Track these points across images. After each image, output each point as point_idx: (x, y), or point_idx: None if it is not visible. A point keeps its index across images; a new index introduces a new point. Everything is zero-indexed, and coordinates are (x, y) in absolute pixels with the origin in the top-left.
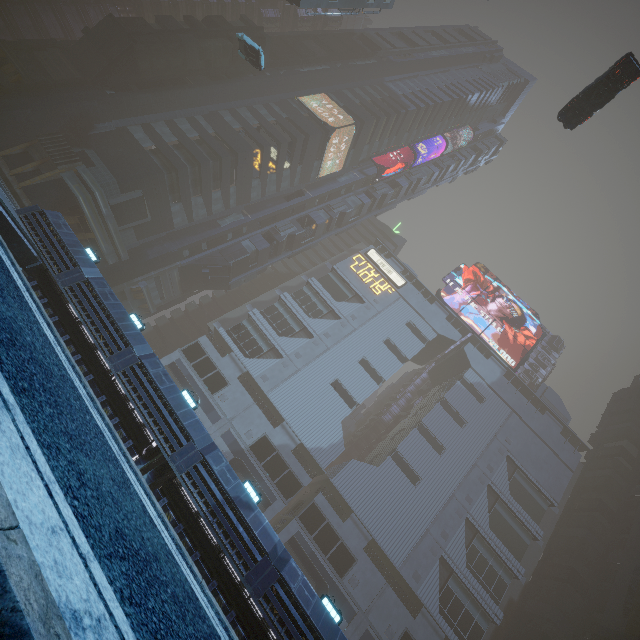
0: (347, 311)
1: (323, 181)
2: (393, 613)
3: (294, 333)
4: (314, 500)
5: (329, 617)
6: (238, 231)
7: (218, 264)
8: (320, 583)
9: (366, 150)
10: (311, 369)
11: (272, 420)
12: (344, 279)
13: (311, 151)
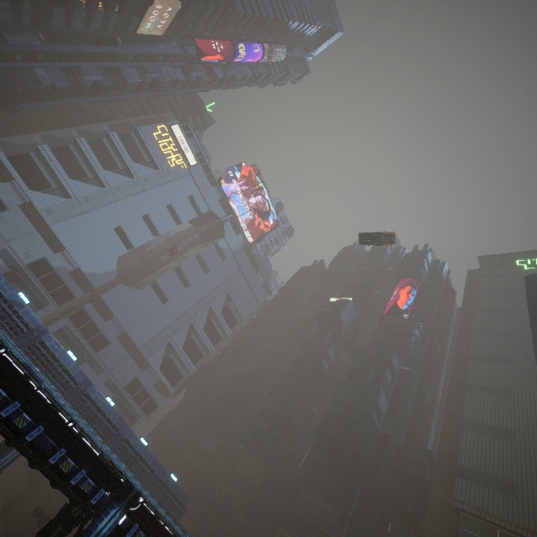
0: (141, 173)
1: (141, 39)
2: (130, 370)
3: (86, 179)
4: (84, 307)
5: (69, 357)
6: (31, 55)
7: (1, 84)
8: (80, 355)
9: (191, 27)
10: (98, 213)
11: (54, 247)
12: (145, 143)
13: (131, 6)
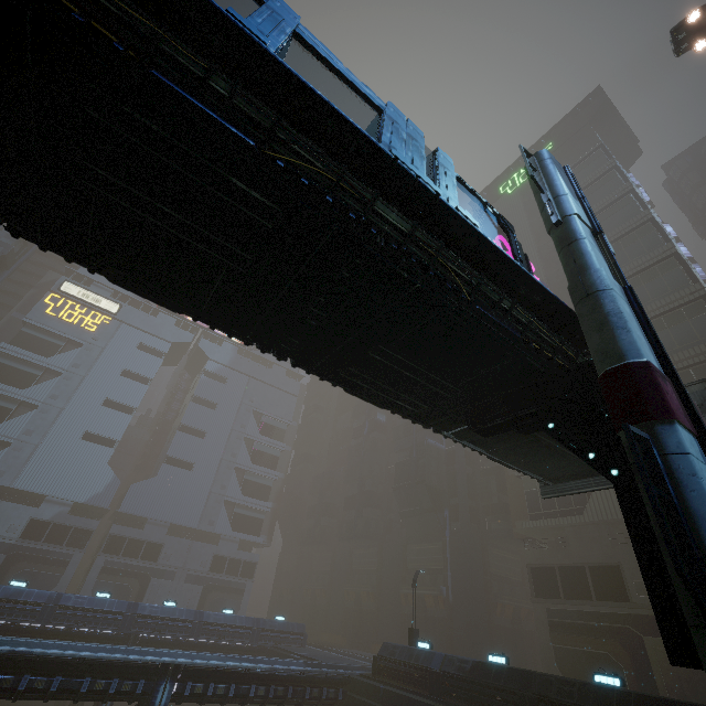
0: (66, 362)
1: None
2: (203, 553)
3: (11, 413)
4: (110, 533)
5: (99, 599)
6: None
7: None
8: (141, 576)
9: None
10: (52, 437)
11: (34, 501)
12: (46, 329)
13: None
